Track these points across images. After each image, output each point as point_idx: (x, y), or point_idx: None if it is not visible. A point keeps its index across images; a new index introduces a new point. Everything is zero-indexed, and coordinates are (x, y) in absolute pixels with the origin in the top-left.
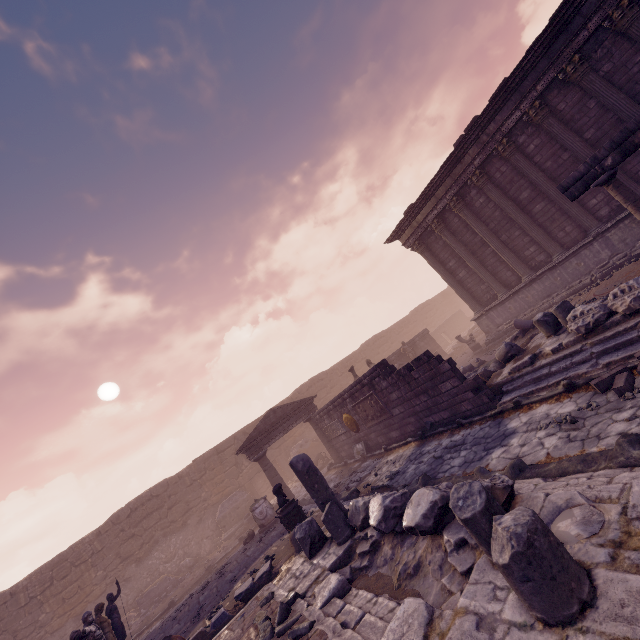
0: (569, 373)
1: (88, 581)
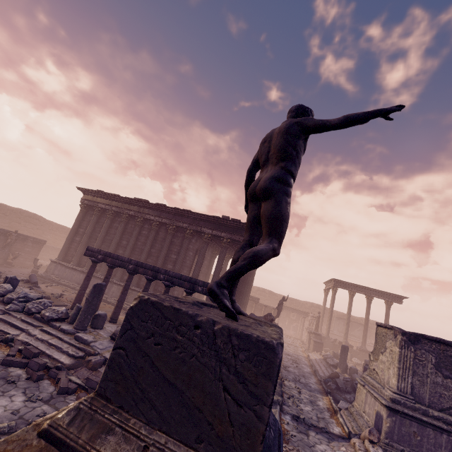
0: None
1: None
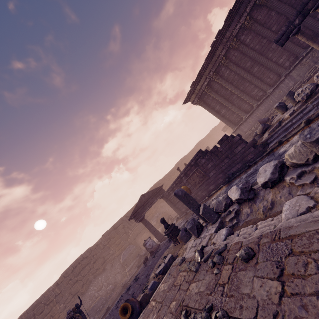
0: (304, 118)
1: (56, 311)
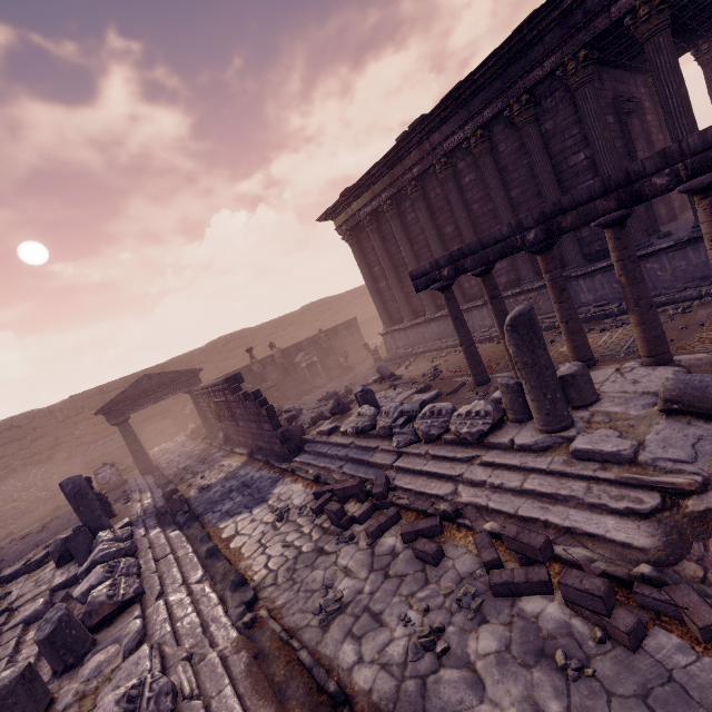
0: (329, 464)
1: None
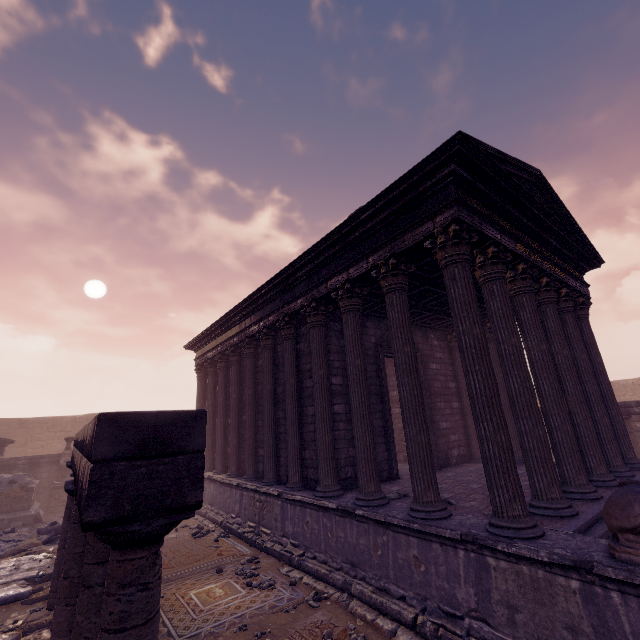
0: None
1: None
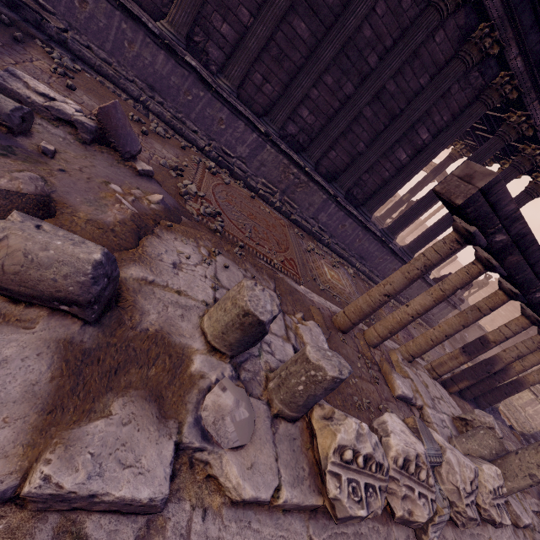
0: None
1: None
